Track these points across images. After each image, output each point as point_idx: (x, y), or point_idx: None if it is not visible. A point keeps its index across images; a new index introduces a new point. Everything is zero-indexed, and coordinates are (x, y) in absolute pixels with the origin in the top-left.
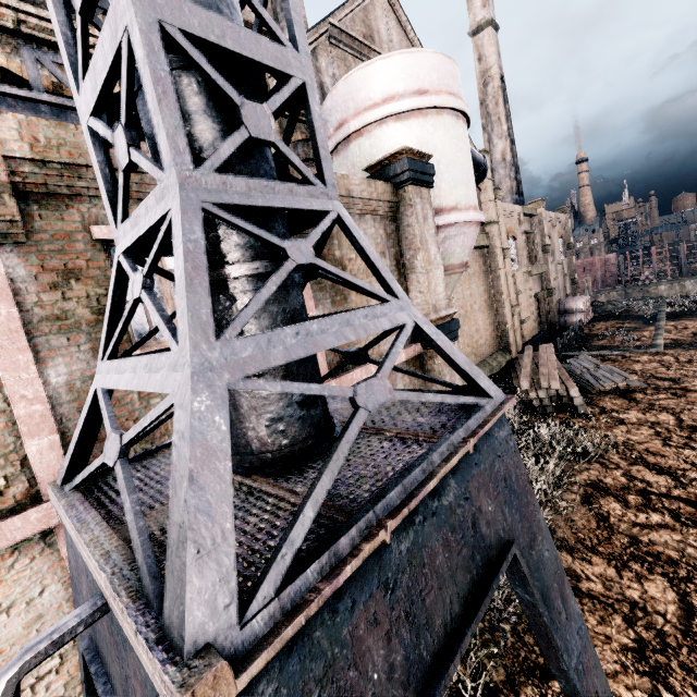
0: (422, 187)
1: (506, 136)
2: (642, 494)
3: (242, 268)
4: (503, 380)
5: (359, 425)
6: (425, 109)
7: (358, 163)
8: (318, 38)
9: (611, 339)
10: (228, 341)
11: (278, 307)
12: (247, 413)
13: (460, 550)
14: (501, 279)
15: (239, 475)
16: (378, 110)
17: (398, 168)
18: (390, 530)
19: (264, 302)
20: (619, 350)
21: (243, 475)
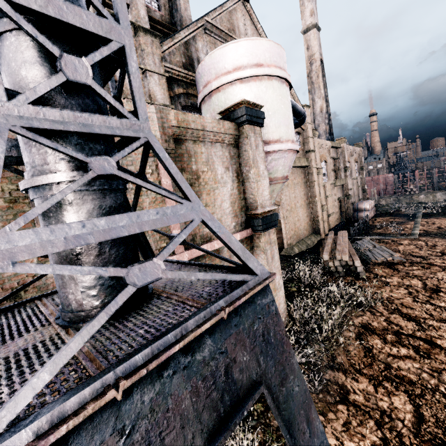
0: (255, 126)
1: (323, 97)
2: (395, 334)
3: (61, 176)
4: (314, 253)
5: (124, 299)
6: (260, 76)
7: (217, 109)
8: (197, 29)
9: (386, 228)
10: (6, 233)
11: (94, 205)
12: (68, 281)
13: (209, 394)
14: (315, 187)
15: (60, 327)
16: (230, 75)
17: (239, 113)
18: (122, 389)
19: (55, 202)
20: (390, 236)
21: (63, 327)
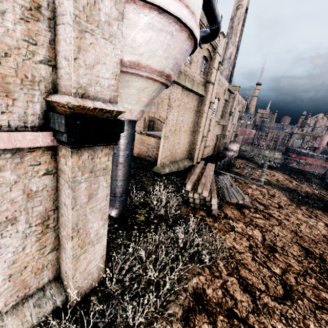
0: None
1: (236, 45)
2: (228, 316)
3: None
4: (181, 177)
5: None
6: None
7: None
8: None
9: (242, 170)
10: None
11: None
12: None
13: None
14: (203, 118)
15: None
16: None
17: None
18: None
19: None
20: (244, 177)
21: None
